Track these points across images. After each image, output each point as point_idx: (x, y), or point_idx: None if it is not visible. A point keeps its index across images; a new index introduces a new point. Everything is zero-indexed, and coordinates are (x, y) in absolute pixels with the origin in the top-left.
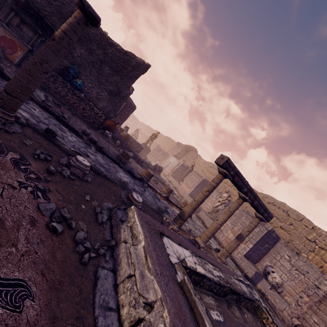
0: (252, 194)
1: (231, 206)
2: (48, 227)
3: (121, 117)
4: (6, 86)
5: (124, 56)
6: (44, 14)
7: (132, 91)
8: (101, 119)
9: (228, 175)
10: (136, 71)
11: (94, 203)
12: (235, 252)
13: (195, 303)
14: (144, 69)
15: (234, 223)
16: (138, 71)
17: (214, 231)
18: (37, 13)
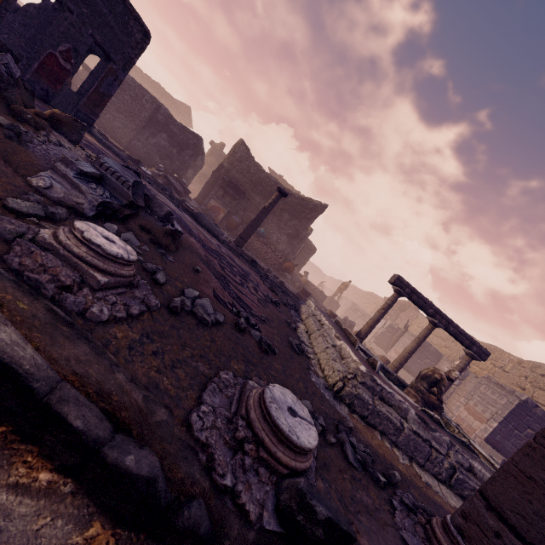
0: (442, 318)
1: (420, 333)
2: (269, 289)
3: (299, 262)
4: (241, 235)
5: (302, 202)
6: (240, 184)
7: (310, 232)
8: (281, 261)
9: (401, 292)
10: (314, 213)
11: (284, 298)
12: (471, 436)
13: (339, 322)
14: (321, 209)
15: (468, 396)
16: (316, 212)
17: (402, 360)
18: (236, 185)
